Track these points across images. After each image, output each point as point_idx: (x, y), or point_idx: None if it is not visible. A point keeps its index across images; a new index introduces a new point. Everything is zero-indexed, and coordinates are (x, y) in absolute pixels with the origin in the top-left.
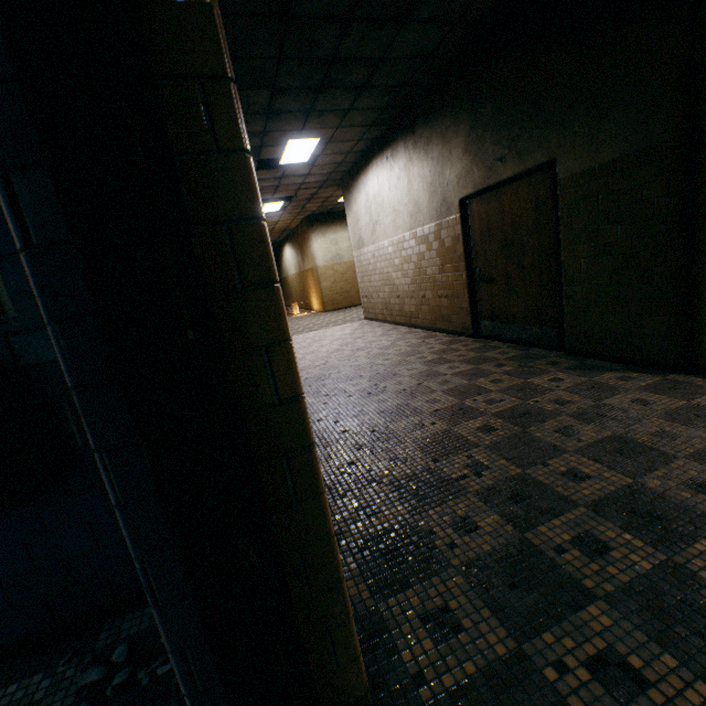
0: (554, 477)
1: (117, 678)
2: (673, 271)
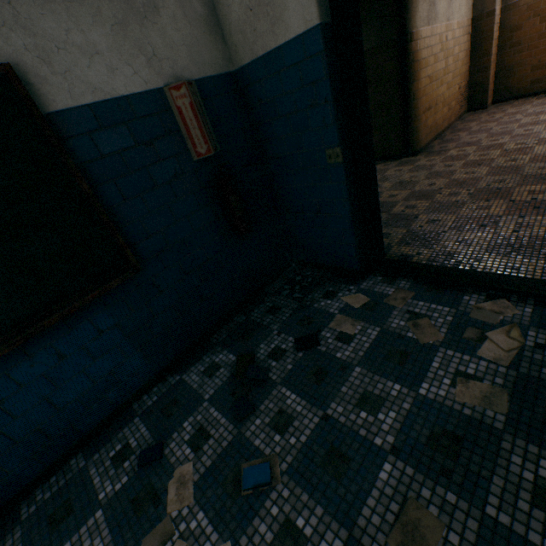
0: (386, 199)
1: (297, 288)
2: (399, 108)
